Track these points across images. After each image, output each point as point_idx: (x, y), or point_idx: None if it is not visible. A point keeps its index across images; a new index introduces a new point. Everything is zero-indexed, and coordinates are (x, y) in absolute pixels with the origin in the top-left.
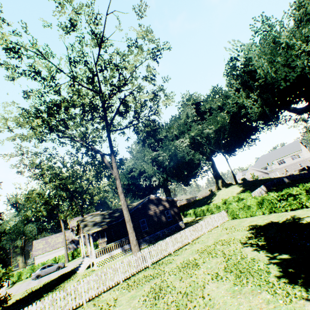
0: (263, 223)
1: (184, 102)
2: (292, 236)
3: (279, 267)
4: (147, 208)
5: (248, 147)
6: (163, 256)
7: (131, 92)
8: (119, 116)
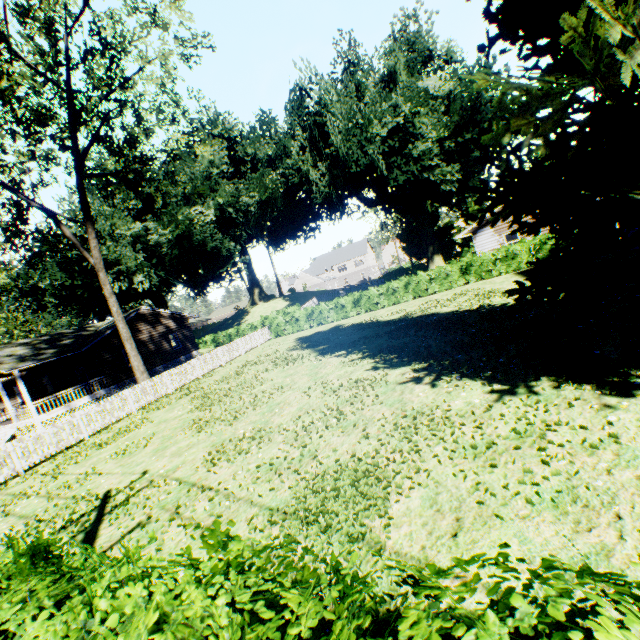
0: (310, 334)
1: (203, 124)
2: (332, 336)
3: (318, 352)
4: (136, 329)
5: (305, 239)
6: (189, 381)
7: (134, 107)
8: (105, 149)
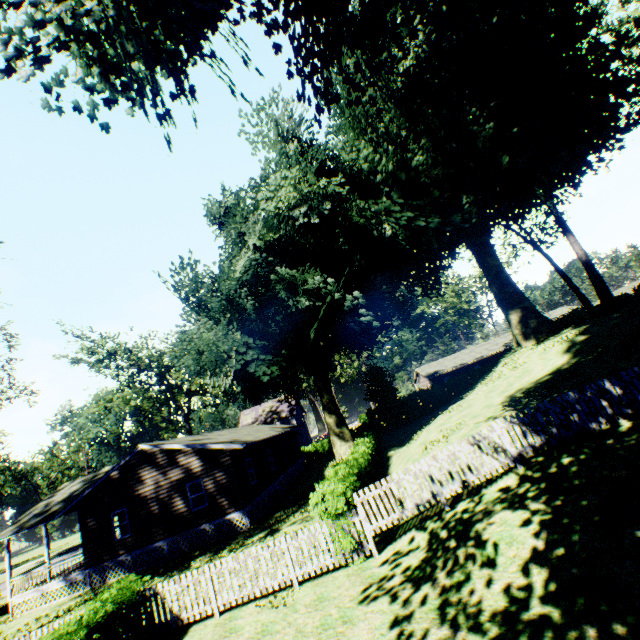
0: None
1: None
2: None
3: None
4: (136, 478)
5: (612, 138)
6: None
7: None
8: None
